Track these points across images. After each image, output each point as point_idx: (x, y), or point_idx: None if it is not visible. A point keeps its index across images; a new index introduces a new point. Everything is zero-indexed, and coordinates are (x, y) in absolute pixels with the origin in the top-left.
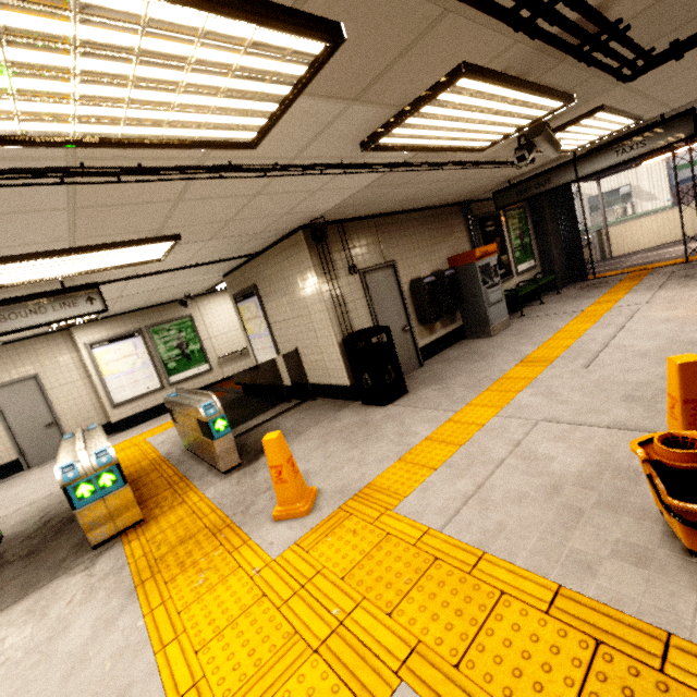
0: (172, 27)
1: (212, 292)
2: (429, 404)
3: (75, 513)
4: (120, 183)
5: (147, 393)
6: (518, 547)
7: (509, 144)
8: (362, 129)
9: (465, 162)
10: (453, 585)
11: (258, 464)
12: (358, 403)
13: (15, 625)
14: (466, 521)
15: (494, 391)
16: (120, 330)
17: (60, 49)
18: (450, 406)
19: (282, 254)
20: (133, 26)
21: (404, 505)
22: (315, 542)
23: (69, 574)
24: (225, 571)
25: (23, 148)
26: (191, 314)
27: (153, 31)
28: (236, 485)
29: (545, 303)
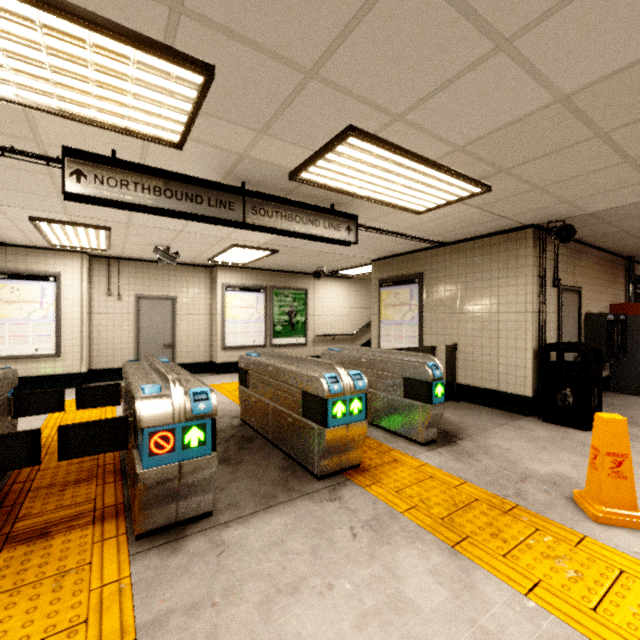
0: None
1: (328, 276)
2: None
3: (326, 431)
4: None
5: (252, 346)
6: None
7: None
8: None
9: None
10: None
11: (464, 447)
12: (534, 419)
13: (294, 540)
14: None
15: None
16: (251, 282)
17: None
18: None
19: (485, 248)
20: None
21: None
22: None
23: (312, 498)
24: (602, 569)
25: None
26: (307, 288)
27: None
28: (460, 462)
29: None
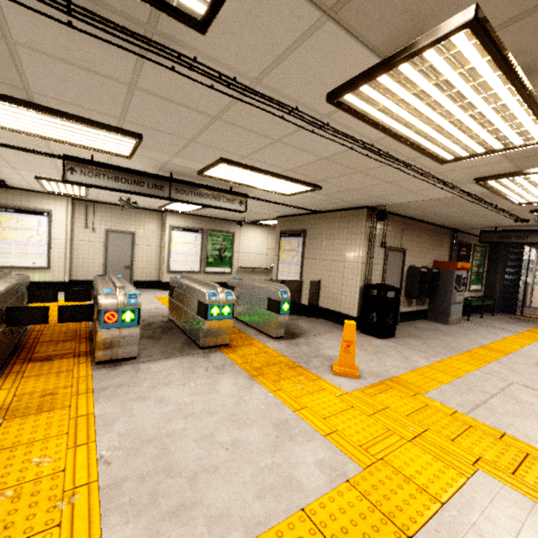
0: (512, 117)
1: (252, 224)
2: (417, 348)
3: (206, 322)
4: (367, 157)
5: (190, 272)
6: (529, 438)
7: (531, 206)
8: (488, 172)
9: (498, 207)
10: (490, 441)
11: (297, 341)
12: (357, 331)
13: (175, 370)
14: (483, 415)
15: (468, 357)
16: (192, 225)
17: (467, 111)
18: (435, 354)
19: (341, 218)
20: (502, 113)
21: (430, 395)
22: (373, 393)
23: (193, 356)
24: (315, 388)
25: (383, 134)
26: (234, 232)
27: (504, 116)
28: (288, 347)
29: (483, 318)
